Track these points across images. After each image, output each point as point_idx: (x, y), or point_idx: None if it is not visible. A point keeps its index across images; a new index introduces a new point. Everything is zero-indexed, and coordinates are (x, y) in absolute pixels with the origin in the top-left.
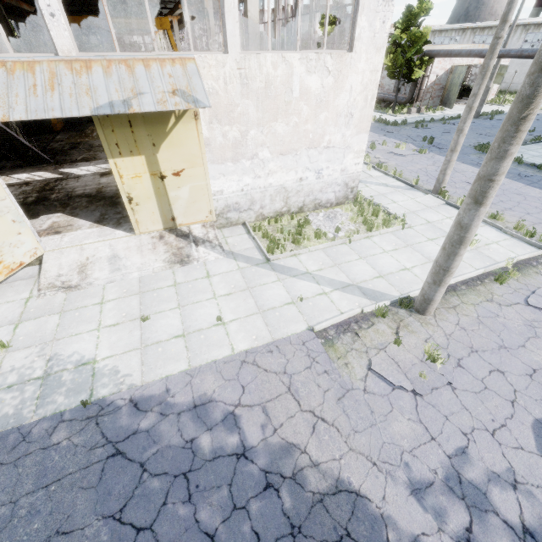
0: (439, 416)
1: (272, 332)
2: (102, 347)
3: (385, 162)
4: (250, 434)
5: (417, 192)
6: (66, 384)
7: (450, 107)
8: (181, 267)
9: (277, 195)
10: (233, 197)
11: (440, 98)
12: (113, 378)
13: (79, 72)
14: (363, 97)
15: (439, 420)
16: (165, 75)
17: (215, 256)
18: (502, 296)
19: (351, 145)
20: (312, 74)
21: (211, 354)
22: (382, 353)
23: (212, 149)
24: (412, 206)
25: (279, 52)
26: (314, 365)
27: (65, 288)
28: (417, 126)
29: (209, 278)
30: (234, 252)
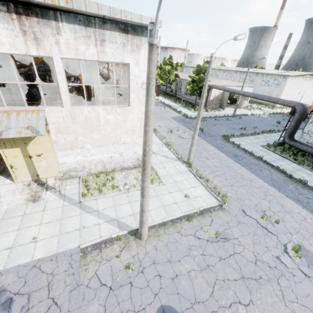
0: (115, 302)
1: (59, 247)
2: None
3: (173, 142)
4: (13, 312)
5: (179, 162)
6: None
7: (223, 109)
8: (33, 203)
9: (98, 164)
10: (72, 165)
11: (219, 104)
12: None
13: None
14: (140, 123)
15: (114, 305)
16: (26, 119)
17: (54, 197)
18: (185, 230)
19: (137, 142)
20: (110, 114)
21: (19, 260)
22: (108, 263)
23: (58, 144)
24: (172, 171)
25: (92, 106)
26: (69, 269)
27: None
28: (201, 120)
29: (44, 211)
30: (65, 195)
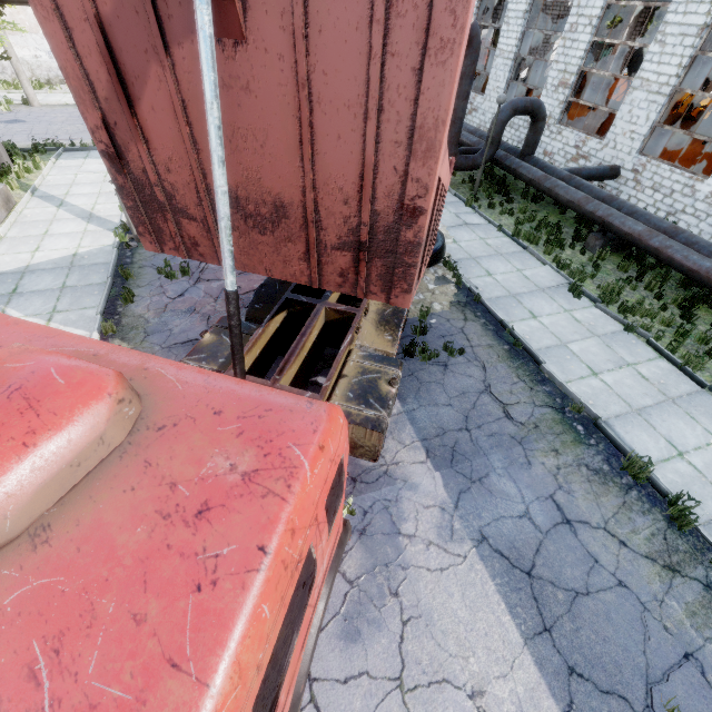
0: None
1: None
2: None
3: None
4: None
5: None
6: None
7: None
8: None
9: (22, 66)
10: None
11: None
12: None
13: None
14: None
15: None
16: None
17: None
18: None
19: None
20: None
21: None
22: None
23: None
24: None
25: None
26: None
27: None
28: None
29: None
30: None
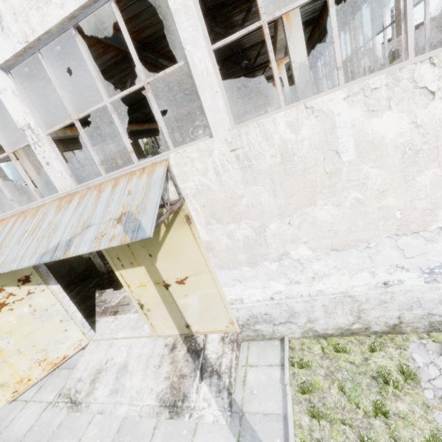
0: None
1: None
2: None
3: None
4: None
5: None
6: None
7: None
8: (168, 419)
9: (336, 305)
10: (259, 306)
11: None
12: None
13: (61, 208)
14: None
15: None
16: (125, 193)
17: (215, 413)
18: None
19: None
20: (381, 112)
21: None
22: None
23: (216, 253)
24: None
25: (301, 102)
26: None
27: (72, 402)
28: None
29: None
30: (243, 416)
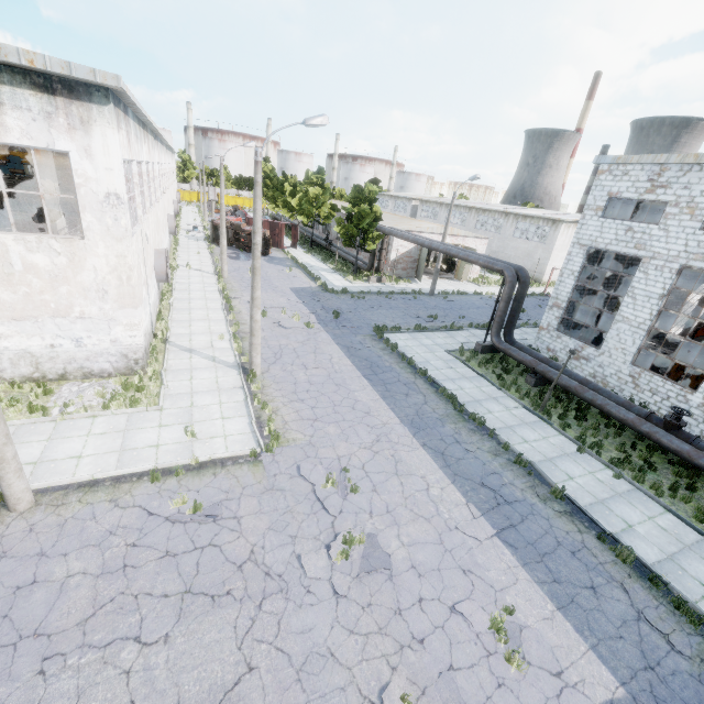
0: None
1: None
2: None
3: None
4: None
5: (233, 371)
6: None
7: (420, 280)
8: None
9: (21, 359)
10: None
11: (415, 270)
12: None
13: None
14: (116, 277)
15: None
16: None
17: None
18: (134, 497)
19: (116, 318)
20: (36, 252)
21: None
22: None
23: None
24: (203, 385)
25: None
26: None
27: None
28: (353, 297)
29: None
30: None
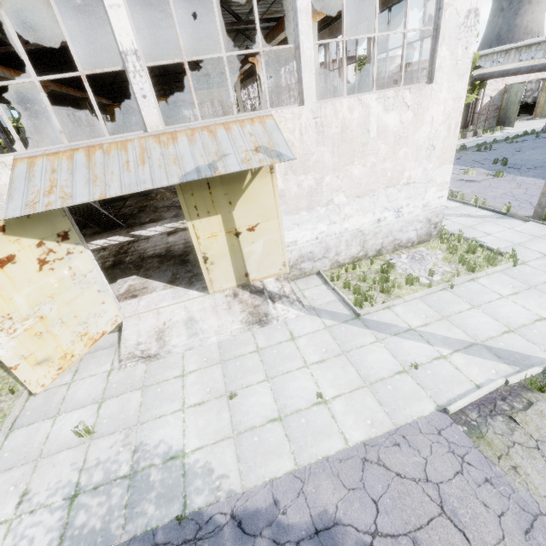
0: None
1: (390, 414)
2: (190, 434)
3: (458, 190)
4: None
5: (512, 220)
6: (155, 486)
7: (511, 125)
8: (260, 328)
9: (353, 239)
10: (307, 247)
11: (496, 118)
12: (207, 479)
13: (166, 144)
14: (446, 127)
15: None
16: (246, 135)
17: (295, 313)
18: None
19: (433, 178)
20: (389, 111)
21: (319, 447)
22: None
23: (286, 200)
24: (513, 237)
25: (354, 95)
26: (466, 468)
27: (145, 358)
28: (479, 149)
29: (294, 340)
30: (315, 307)
